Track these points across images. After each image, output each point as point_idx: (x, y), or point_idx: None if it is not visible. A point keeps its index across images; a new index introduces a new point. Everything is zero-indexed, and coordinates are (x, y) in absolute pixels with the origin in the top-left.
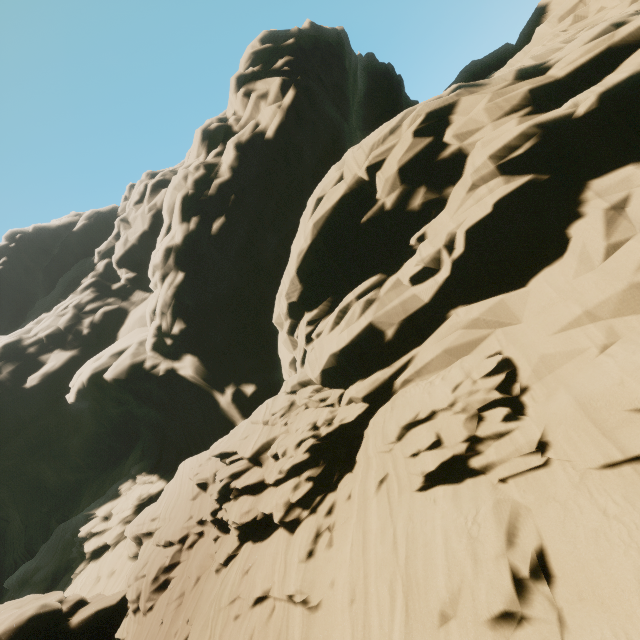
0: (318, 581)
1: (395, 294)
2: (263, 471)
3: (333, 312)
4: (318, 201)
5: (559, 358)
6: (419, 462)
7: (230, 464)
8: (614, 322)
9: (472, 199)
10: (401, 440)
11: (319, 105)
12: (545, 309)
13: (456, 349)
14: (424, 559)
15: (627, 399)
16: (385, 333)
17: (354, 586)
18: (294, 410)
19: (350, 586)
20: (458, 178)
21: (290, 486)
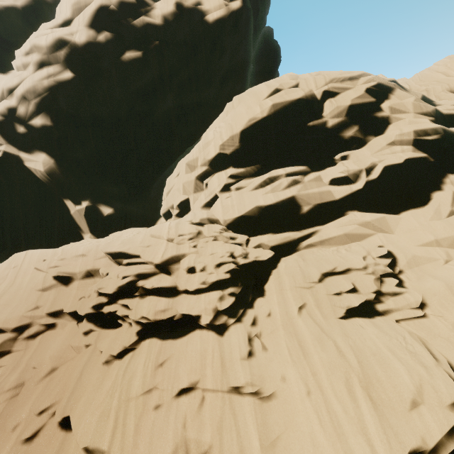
0: (267, 376)
1: (316, 185)
2: (173, 279)
3: (260, 177)
4: (276, 90)
5: (423, 260)
6: (345, 299)
7: (126, 265)
8: (449, 250)
9: (390, 150)
10: (322, 282)
11: (250, 30)
12: (410, 231)
13: (352, 235)
14: (379, 364)
15: None
16: (302, 208)
17: (305, 381)
18: (202, 238)
19: (302, 381)
20: (380, 134)
21: (217, 296)
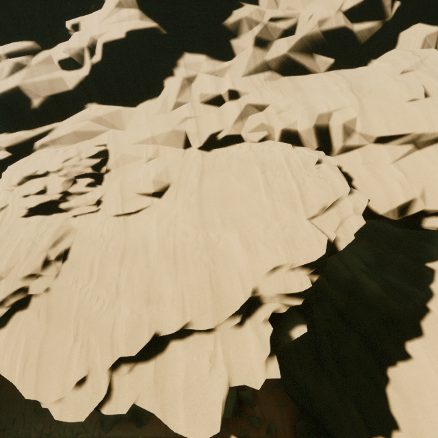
0: None
1: (45, 69)
2: None
3: None
4: None
5: (129, 159)
6: (26, 201)
7: None
8: (161, 147)
9: (117, 16)
10: (21, 185)
11: None
12: (138, 127)
13: (82, 134)
14: (3, 253)
15: (137, 188)
16: (32, 101)
17: None
18: None
19: None
20: None
21: None
